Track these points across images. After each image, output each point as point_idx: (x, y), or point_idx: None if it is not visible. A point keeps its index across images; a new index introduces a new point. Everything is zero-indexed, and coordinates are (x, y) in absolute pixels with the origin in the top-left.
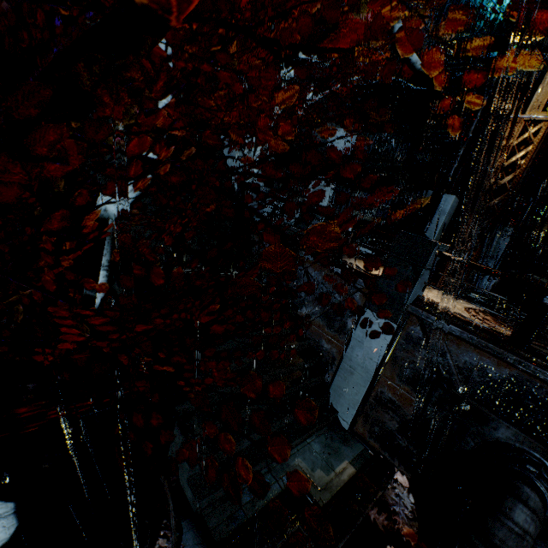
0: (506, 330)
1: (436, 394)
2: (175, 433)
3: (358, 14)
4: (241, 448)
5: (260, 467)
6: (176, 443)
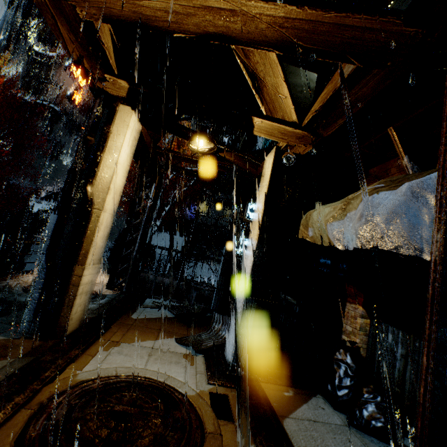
0: None
1: None
2: None
3: None
4: None
5: None
6: None
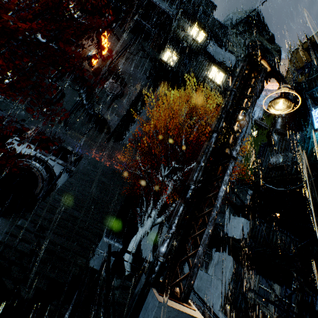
0: None
1: None
2: None
3: (249, 161)
4: None
5: None
6: None
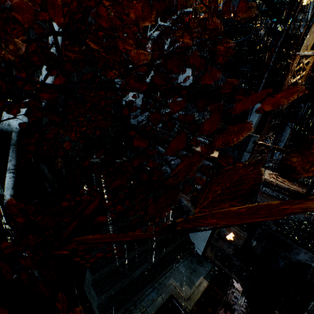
0: (297, 187)
1: (257, 232)
2: (87, 273)
3: (192, 0)
4: (133, 277)
5: (147, 289)
6: (88, 280)
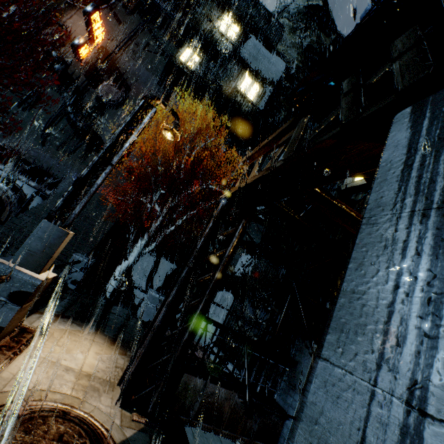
0: None
1: None
2: None
3: None
4: None
5: None
6: None
